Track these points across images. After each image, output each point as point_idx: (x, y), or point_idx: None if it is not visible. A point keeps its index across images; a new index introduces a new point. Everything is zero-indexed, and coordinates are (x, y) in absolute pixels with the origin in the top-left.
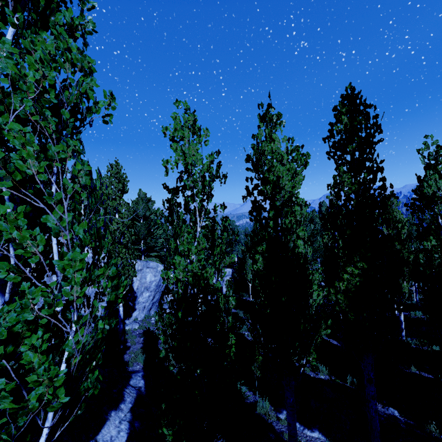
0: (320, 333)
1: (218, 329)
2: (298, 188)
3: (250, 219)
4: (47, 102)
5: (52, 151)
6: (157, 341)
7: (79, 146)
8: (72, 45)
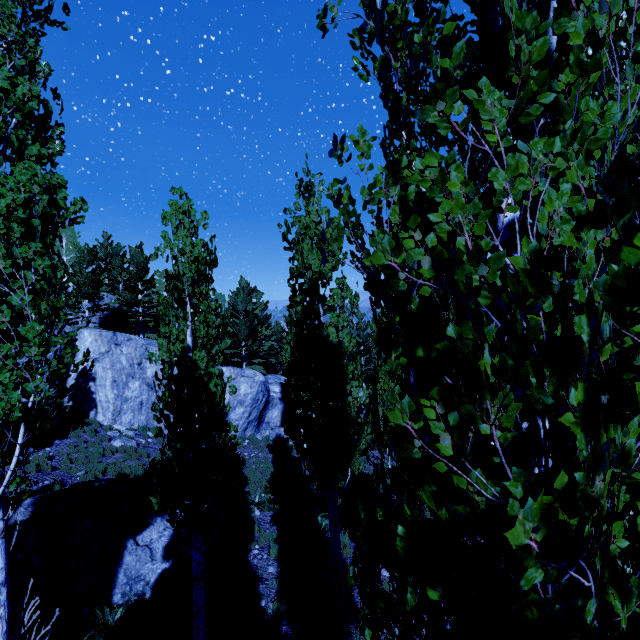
0: (363, 437)
1: (206, 410)
2: (328, 268)
3: (290, 306)
4: (16, 218)
5: (16, 252)
6: (242, 465)
7: (42, 246)
8: (40, 170)
